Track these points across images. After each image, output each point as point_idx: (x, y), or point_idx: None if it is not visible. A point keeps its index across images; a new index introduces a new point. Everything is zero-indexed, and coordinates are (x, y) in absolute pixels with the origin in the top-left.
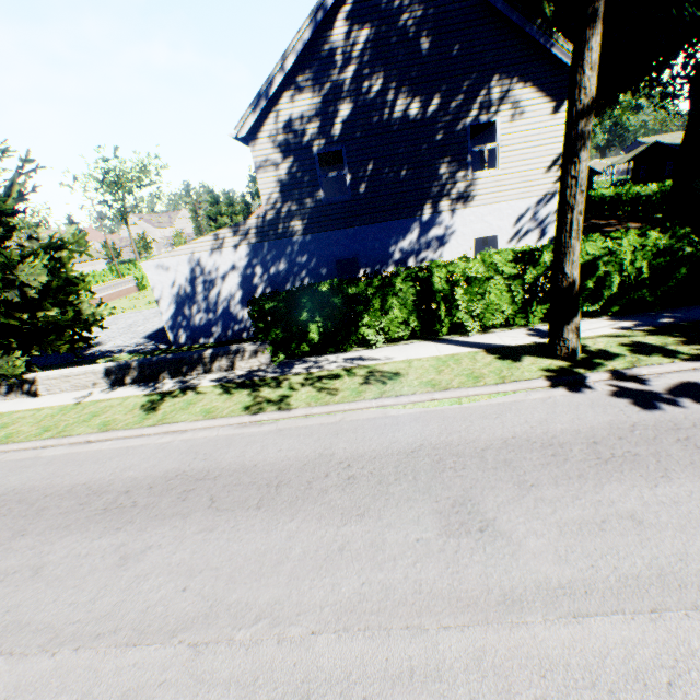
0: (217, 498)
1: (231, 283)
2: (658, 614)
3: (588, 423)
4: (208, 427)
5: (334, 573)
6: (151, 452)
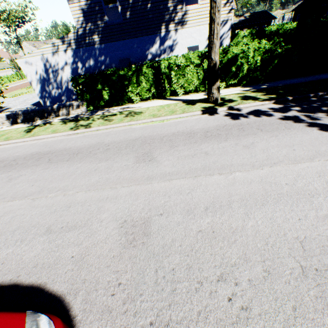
0: (51, 159)
1: (67, 73)
2: (197, 177)
3: (209, 126)
4: (53, 137)
5: (90, 177)
6: (27, 147)
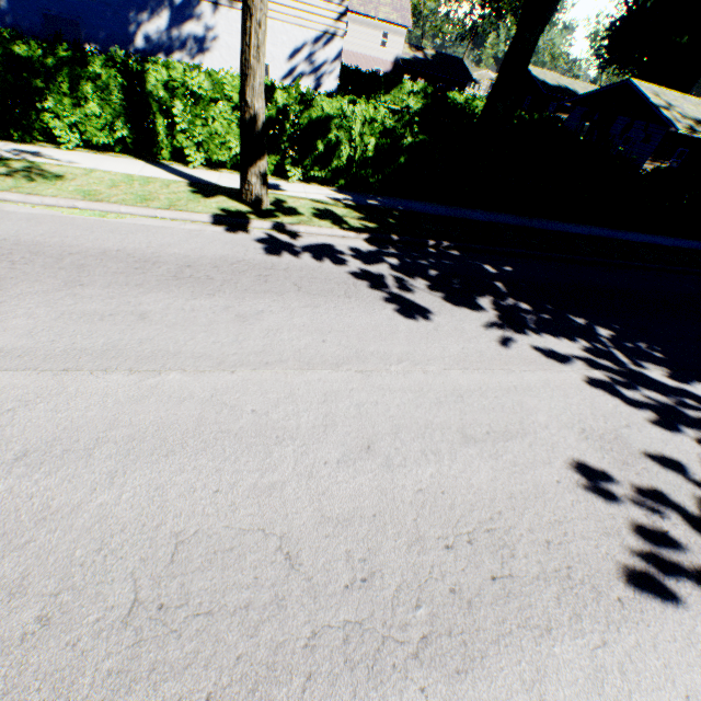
0: None
1: None
2: (69, 372)
3: (205, 254)
4: None
5: None
6: None
